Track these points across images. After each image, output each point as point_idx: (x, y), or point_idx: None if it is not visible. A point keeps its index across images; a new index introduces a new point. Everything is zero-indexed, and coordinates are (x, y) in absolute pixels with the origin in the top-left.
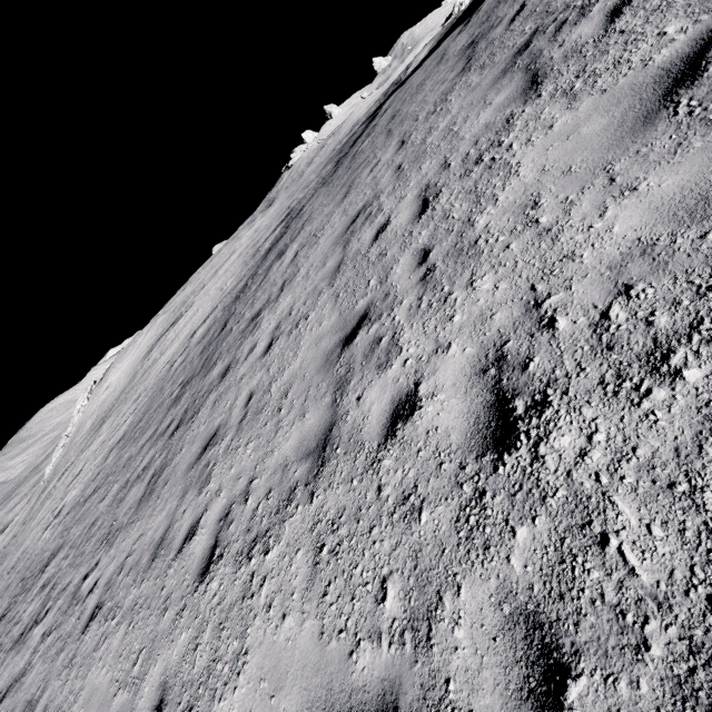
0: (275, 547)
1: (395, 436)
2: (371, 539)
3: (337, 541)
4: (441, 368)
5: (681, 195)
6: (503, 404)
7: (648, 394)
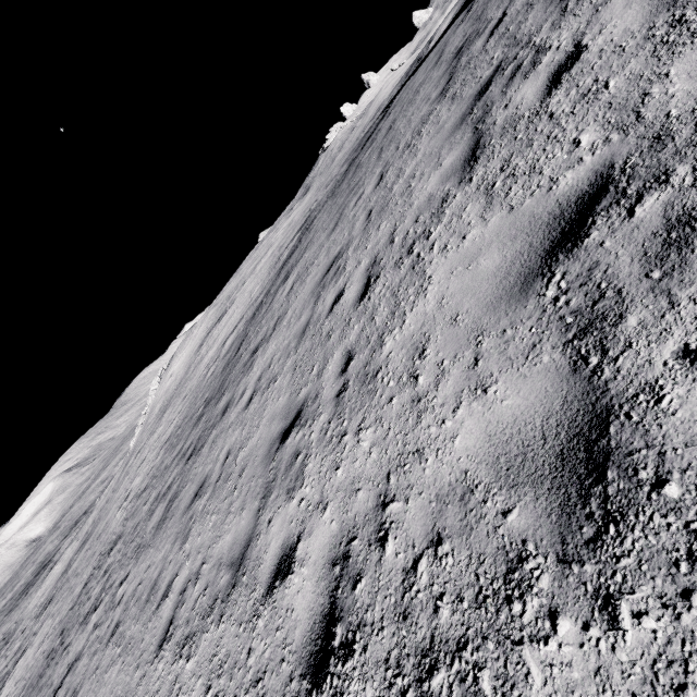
0: (192, 659)
1: (272, 594)
2: None
3: (217, 690)
4: (314, 532)
5: (511, 431)
6: (331, 621)
7: None
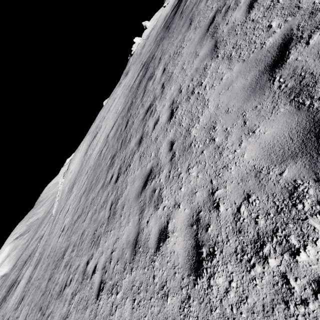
0: (309, 248)
1: None
2: None
3: None
4: None
5: None
6: None
7: None
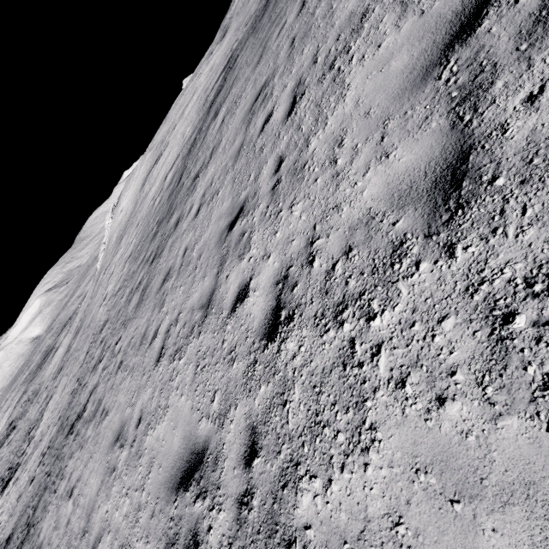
0: (183, 358)
1: (235, 311)
2: (215, 369)
3: (204, 365)
4: (262, 272)
5: (403, 177)
6: (278, 311)
7: (327, 331)
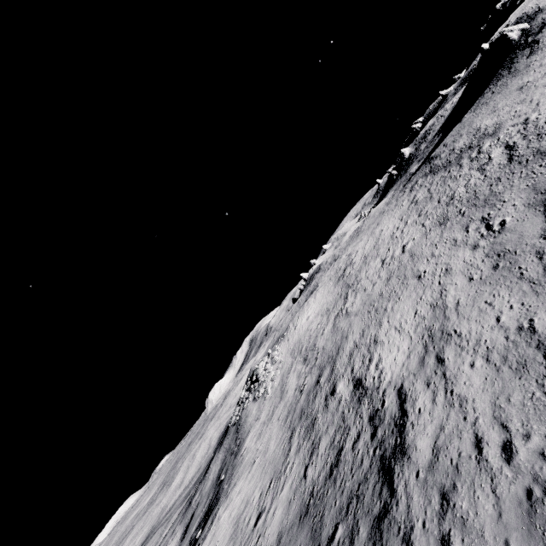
0: None
1: None
2: None
3: None
4: None
5: None
6: None
7: None
